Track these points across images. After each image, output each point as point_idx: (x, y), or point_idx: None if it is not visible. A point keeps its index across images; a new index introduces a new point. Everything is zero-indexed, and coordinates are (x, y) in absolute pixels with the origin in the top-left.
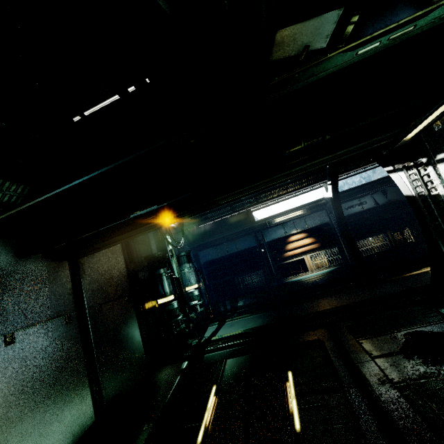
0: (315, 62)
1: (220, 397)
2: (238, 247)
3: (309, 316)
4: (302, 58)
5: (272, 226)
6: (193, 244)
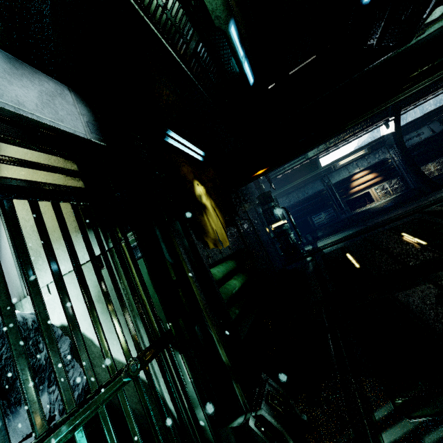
0: (442, 19)
1: (357, 254)
2: (307, 192)
3: (397, 215)
4: (439, 19)
5: (336, 169)
6: None
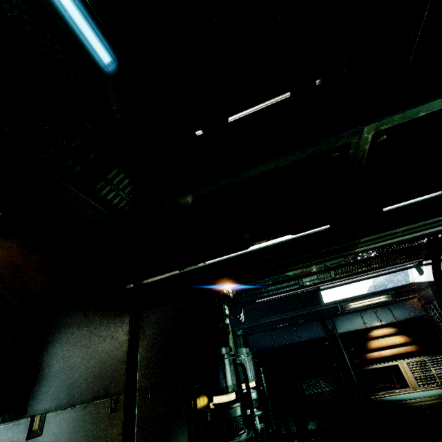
0: None
1: None
2: (300, 335)
3: None
4: None
5: (346, 312)
6: (243, 324)
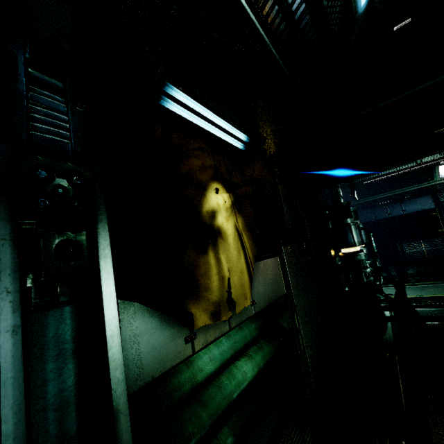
0: None
1: None
2: (405, 209)
3: None
4: None
5: None
6: None
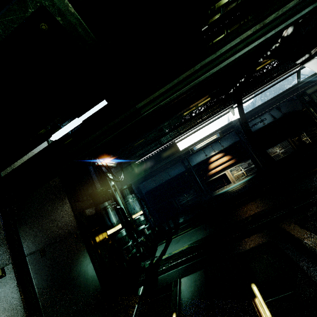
0: None
1: None
2: (170, 174)
3: (248, 219)
4: None
5: (195, 152)
6: (133, 179)
